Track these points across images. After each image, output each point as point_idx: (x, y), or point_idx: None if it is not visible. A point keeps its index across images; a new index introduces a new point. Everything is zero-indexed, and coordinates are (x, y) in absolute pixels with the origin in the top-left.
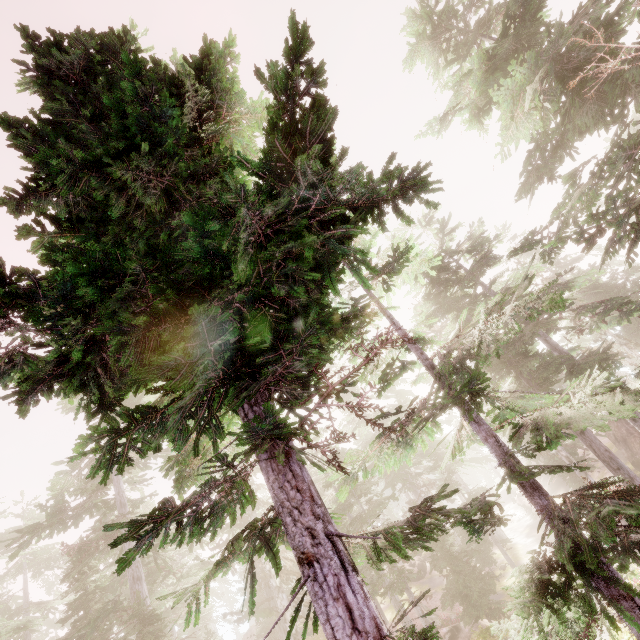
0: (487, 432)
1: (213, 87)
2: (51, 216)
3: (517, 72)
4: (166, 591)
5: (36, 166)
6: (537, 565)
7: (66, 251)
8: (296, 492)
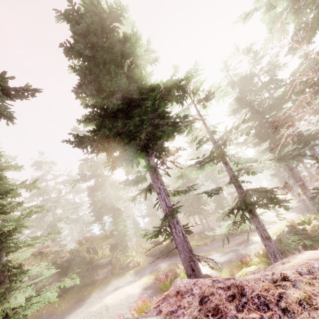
0: (229, 168)
1: (134, 55)
2: (84, 92)
3: (280, 4)
4: (119, 204)
5: (81, 80)
6: (232, 207)
7: (91, 106)
8: (157, 180)
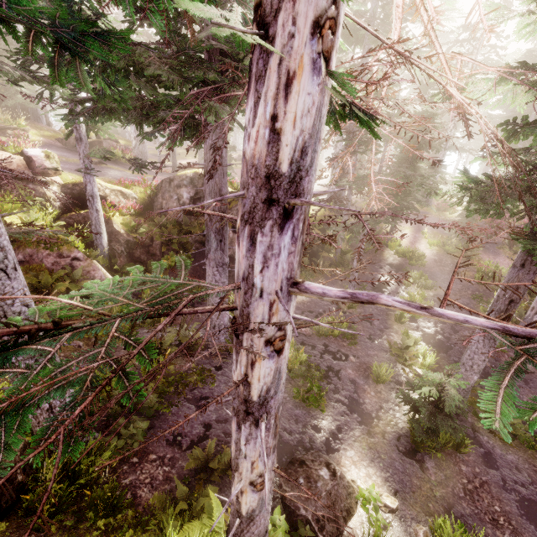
0: None
1: None
2: None
3: None
4: None
5: None
6: None
7: None
8: None
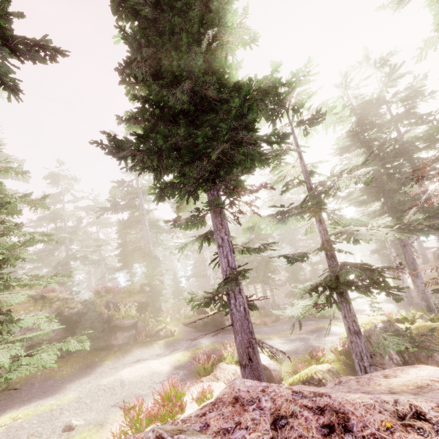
0: (323, 228)
1: (222, 25)
2: (133, 75)
3: None
4: (158, 252)
5: (131, 53)
6: (316, 283)
7: (141, 98)
8: (221, 226)
